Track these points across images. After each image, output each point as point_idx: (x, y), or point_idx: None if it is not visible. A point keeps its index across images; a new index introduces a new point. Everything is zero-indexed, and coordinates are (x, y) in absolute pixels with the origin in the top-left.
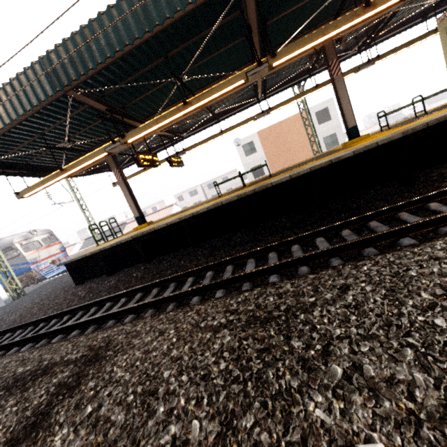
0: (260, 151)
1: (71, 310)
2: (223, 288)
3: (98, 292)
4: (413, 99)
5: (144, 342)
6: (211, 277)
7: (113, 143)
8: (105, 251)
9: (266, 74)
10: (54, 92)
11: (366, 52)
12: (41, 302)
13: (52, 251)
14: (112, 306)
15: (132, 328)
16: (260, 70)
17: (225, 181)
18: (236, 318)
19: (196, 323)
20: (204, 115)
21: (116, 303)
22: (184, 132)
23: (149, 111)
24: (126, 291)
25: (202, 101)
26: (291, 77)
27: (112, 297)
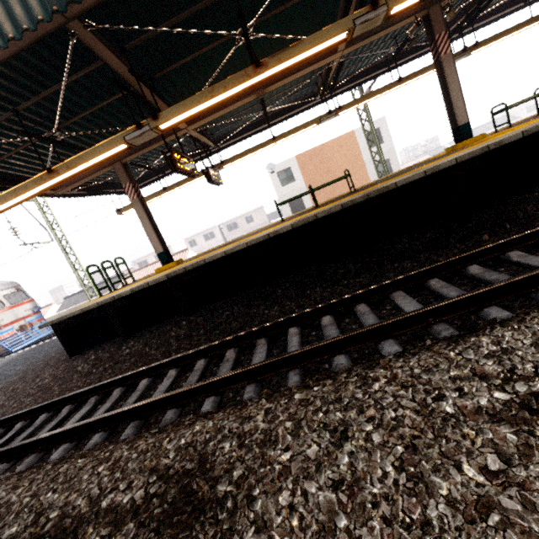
0: (299, 180)
1: (74, 396)
2: (391, 337)
3: (112, 364)
4: (536, 90)
5: (307, 457)
6: (335, 324)
7: (138, 127)
8: (121, 300)
9: (349, 50)
10: (48, 13)
11: (462, 38)
12: (11, 387)
13: (19, 312)
14: (152, 384)
15: (243, 424)
16: (375, 17)
17: (291, 198)
18: (537, 387)
19: (423, 406)
20: (247, 118)
21: (156, 379)
22: (218, 142)
23: (184, 94)
24: (175, 358)
25: (282, 65)
26: (360, 72)
27: (150, 369)
